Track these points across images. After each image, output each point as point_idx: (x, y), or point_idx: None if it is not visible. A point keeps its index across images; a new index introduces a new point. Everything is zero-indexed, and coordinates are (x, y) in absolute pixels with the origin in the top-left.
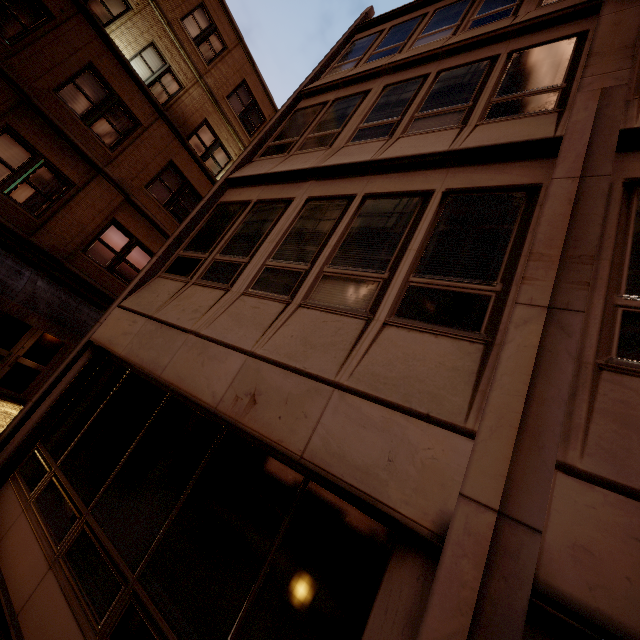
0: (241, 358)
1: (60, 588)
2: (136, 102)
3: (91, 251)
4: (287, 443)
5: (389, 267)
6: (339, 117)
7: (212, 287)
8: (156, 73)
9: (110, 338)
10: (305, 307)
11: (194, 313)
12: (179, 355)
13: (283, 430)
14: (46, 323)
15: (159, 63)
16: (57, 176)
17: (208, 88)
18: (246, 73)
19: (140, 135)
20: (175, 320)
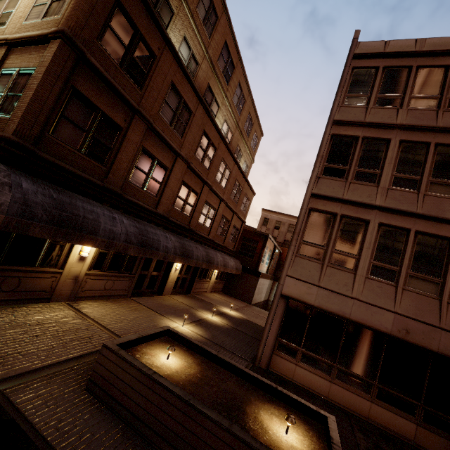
0: (392, 314)
1: (342, 388)
2: (190, 98)
3: (175, 204)
4: (430, 347)
5: (442, 277)
6: (374, 158)
7: (343, 270)
8: (186, 61)
9: (298, 295)
10: (406, 290)
11: (346, 287)
12: (354, 309)
13: (426, 343)
14: (180, 259)
15: (187, 51)
16: (161, 167)
17: (210, 59)
18: (226, 34)
19: (192, 120)
20: (337, 290)
